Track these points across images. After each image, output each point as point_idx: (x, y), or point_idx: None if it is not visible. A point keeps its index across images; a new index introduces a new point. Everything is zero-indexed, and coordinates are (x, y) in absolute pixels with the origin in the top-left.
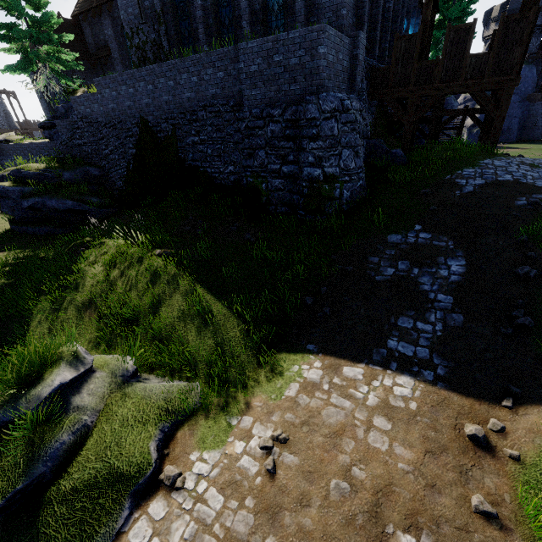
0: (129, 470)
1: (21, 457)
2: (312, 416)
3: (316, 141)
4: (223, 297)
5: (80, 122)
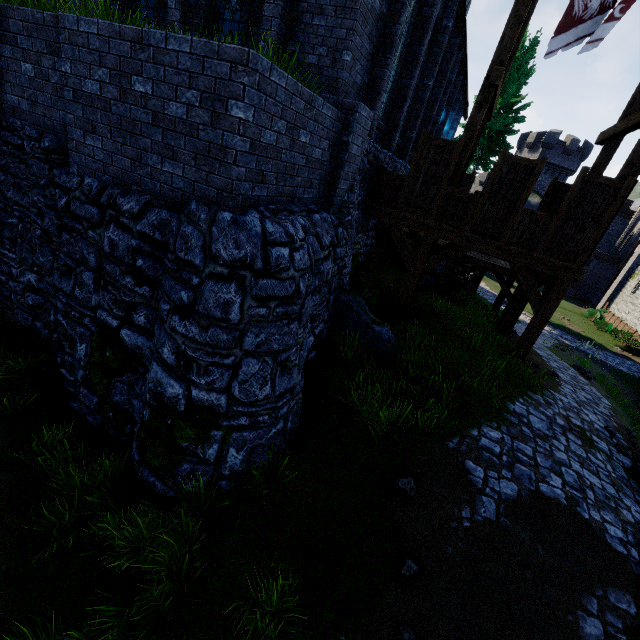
0: None
1: None
2: None
3: (185, 319)
4: None
5: None
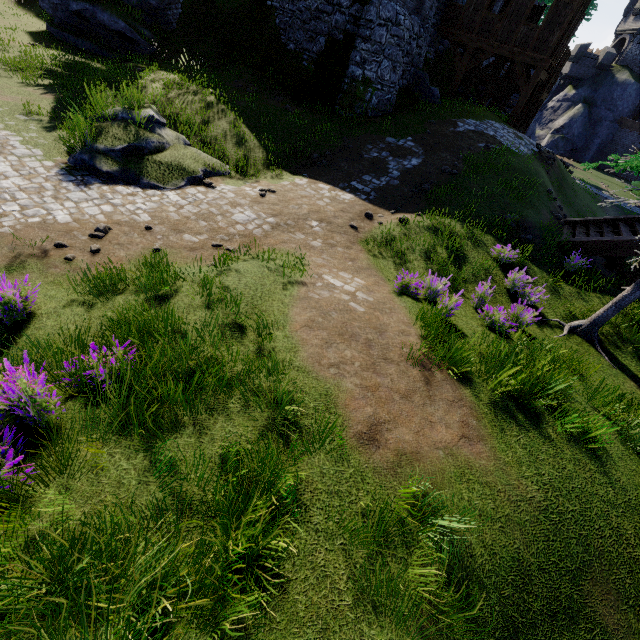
0: (188, 169)
1: (135, 134)
2: (292, 190)
3: (366, 43)
4: (257, 135)
5: None
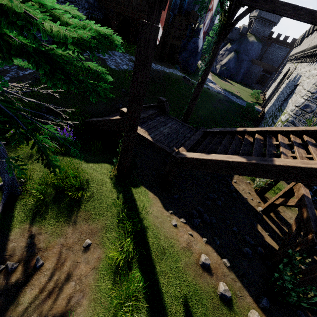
0: None
1: None
2: None
3: None
4: None
5: None
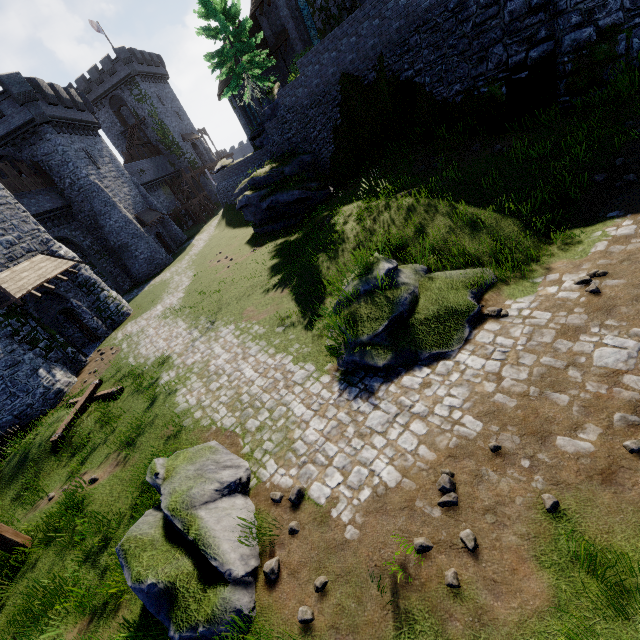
0: (460, 308)
1: (386, 303)
2: (631, 254)
3: None
4: (488, 205)
5: (288, 115)
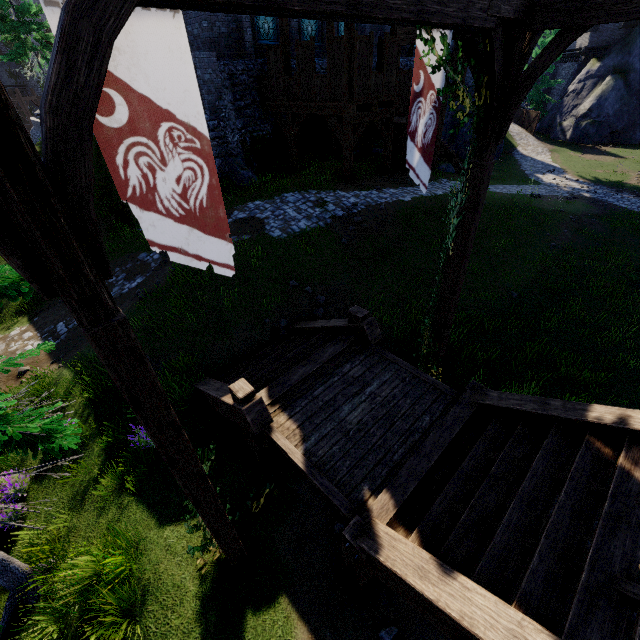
0: None
1: None
2: None
3: None
4: None
5: None
